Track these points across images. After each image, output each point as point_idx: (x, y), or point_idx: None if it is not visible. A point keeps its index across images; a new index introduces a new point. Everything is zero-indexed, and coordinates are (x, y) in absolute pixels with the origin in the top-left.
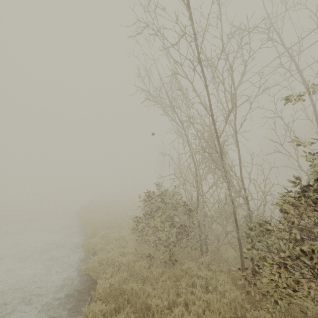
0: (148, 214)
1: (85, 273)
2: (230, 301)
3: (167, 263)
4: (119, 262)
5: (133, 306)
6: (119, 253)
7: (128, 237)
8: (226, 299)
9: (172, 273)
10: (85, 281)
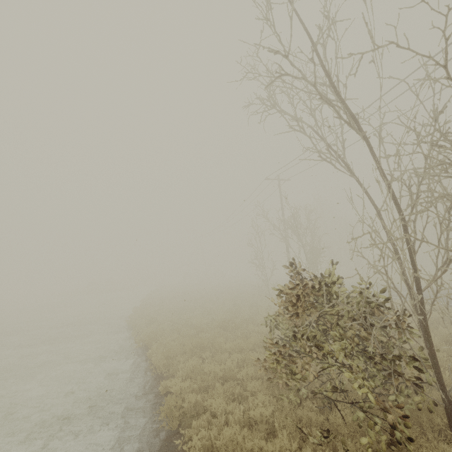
0: None
1: None
2: None
3: None
4: None
5: None
6: (240, 419)
7: (244, 374)
8: None
9: None
10: None
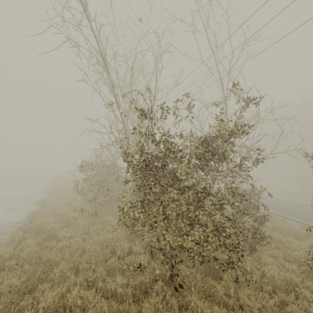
0: (85, 179)
1: (31, 218)
2: (113, 237)
3: (93, 215)
4: (58, 213)
5: (43, 234)
6: (64, 207)
7: (79, 198)
8: (110, 236)
9: (89, 221)
10: (28, 223)
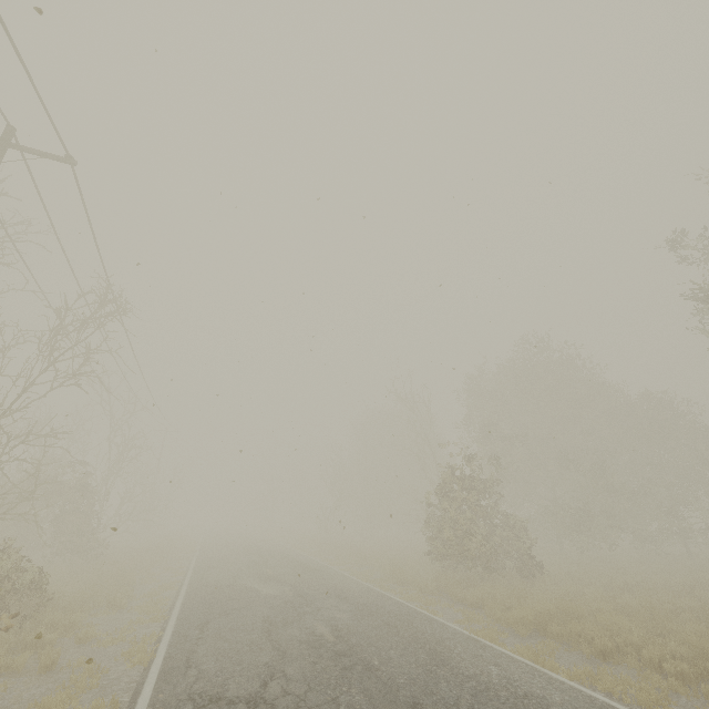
0: None
1: None
2: None
3: None
4: None
5: None
6: None
7: None
8: None
9: None
10: None
